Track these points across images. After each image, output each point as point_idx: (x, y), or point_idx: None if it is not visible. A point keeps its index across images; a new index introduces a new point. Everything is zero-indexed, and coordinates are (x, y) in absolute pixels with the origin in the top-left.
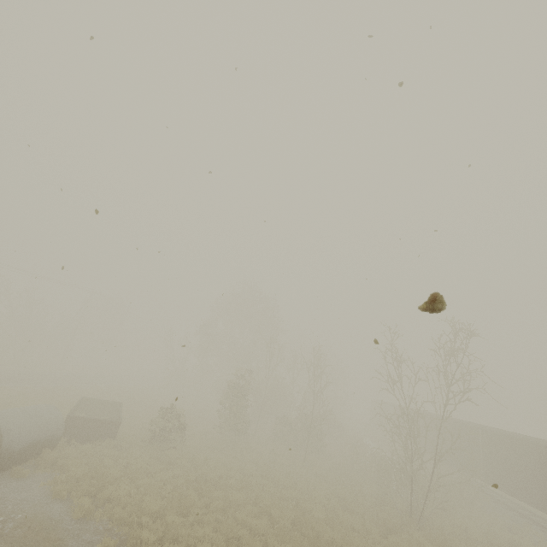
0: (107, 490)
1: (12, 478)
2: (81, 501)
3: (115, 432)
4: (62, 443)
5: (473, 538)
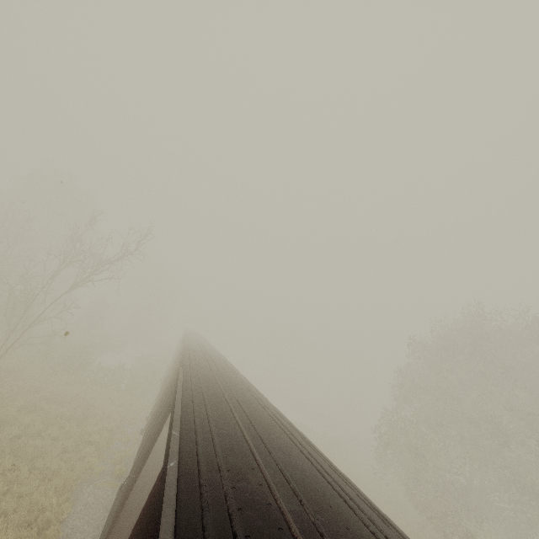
0: None
1: None
2: None
3: None
4: None
5: (46, 395)
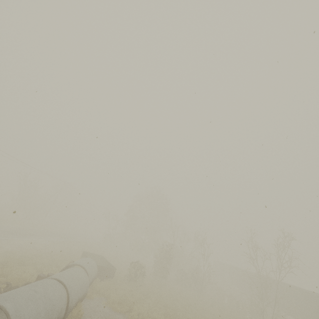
0: (134, 308)
1: (87, 299)
2: (133, 314)
3: (113, 274)
4: (96, 280)
5: None
